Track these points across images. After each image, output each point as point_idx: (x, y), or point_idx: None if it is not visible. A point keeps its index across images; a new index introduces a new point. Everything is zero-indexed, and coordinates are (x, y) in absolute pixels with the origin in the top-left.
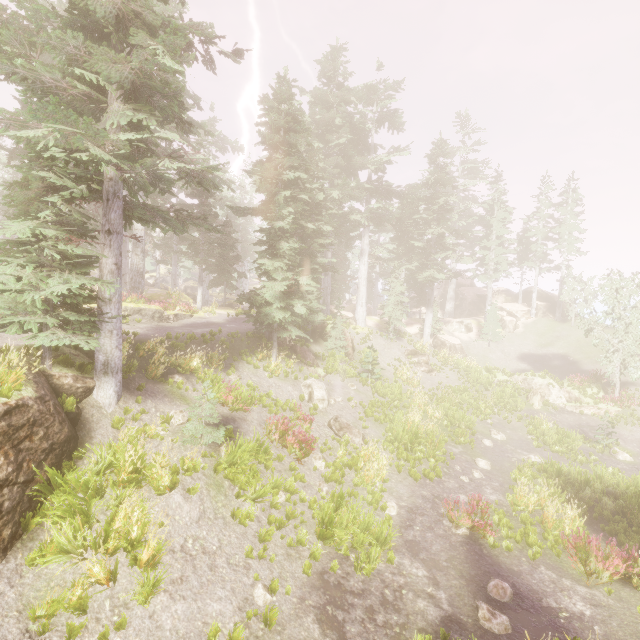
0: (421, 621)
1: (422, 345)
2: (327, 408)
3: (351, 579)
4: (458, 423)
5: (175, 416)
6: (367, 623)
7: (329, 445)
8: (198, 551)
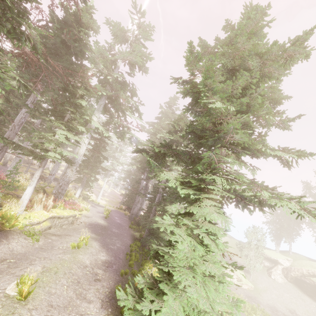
0: None
1: None
2: None
3: None
4: None
5: None
6: None
7: None
8: None
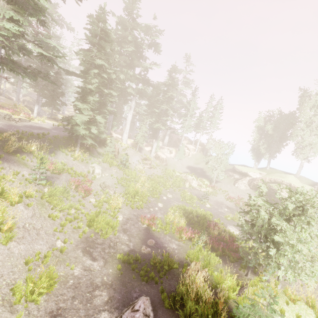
0: (121, 251)
1: (150, 156)
2: (100, 178)
3: (98, 240)
4: (156, 190)
5: (21, 172)
6: (101, 252)
7: (98, 193)
8: (31, 228)
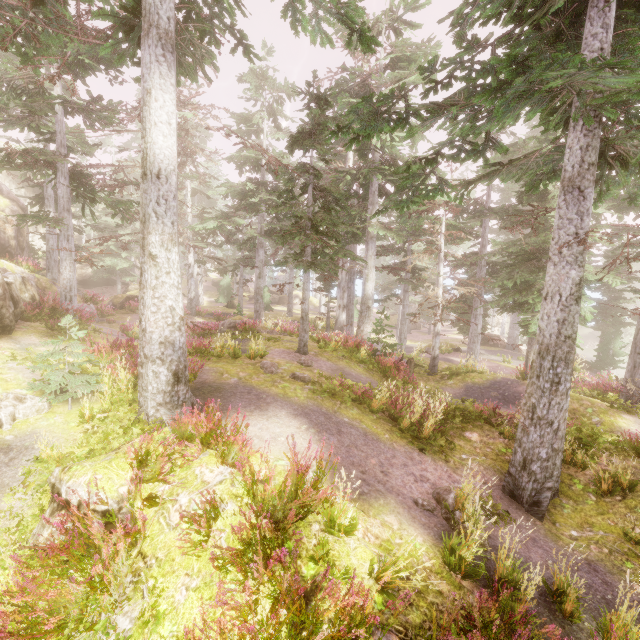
0: None
1: None
2: None
3: None
4: None
5: None
6: None
7: None
8: None
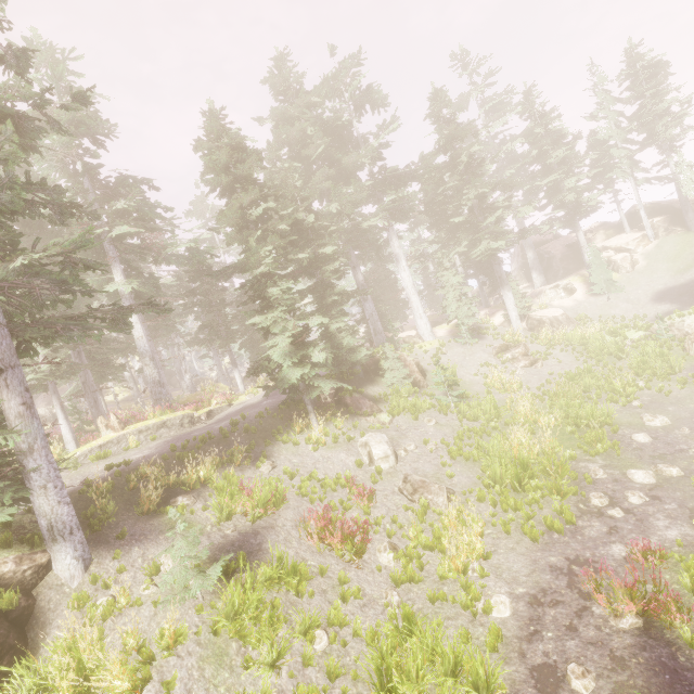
0: None
1: (513, 334)
2: (396, 465)
3: None
4: (588, 423)
5: (164, 561)
6: None
7: (399, 522)
8: None
